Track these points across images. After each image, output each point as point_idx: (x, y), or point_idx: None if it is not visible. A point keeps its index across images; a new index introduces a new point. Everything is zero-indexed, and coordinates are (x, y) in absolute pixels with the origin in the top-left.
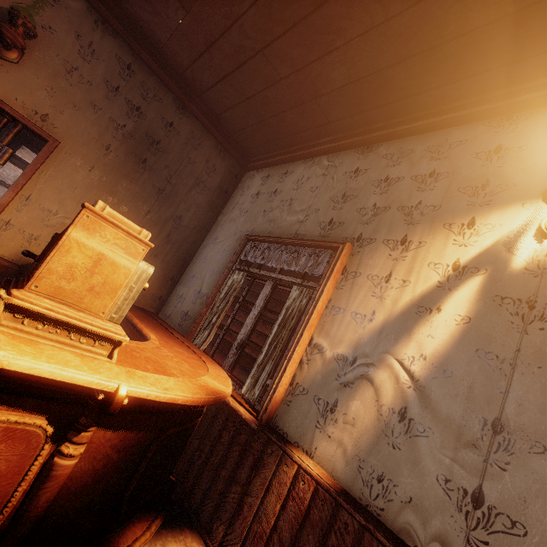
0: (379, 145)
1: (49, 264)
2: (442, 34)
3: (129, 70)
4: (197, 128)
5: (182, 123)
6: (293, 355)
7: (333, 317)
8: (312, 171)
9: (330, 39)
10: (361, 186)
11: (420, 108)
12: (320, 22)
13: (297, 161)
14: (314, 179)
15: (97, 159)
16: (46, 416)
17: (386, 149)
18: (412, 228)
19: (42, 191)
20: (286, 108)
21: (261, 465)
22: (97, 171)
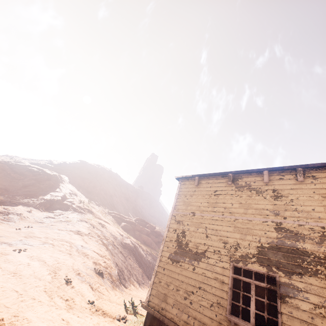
0: None
1: None
2: None
3: None
4: None
5: None
6: None
7: None
8: None
9: None
10: None
11: None
12: None
13: None
14: None
15: None
16: None
17: None
18: None
19: None
20: None
21: None
22: None
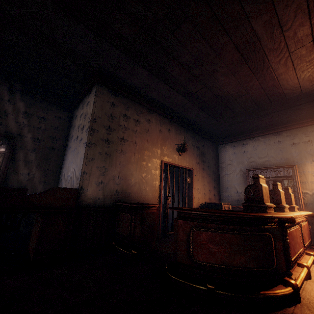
0: (281, 132)
1: (292, 200)
2: (302, 114)
3: (193, 138)
4: (206, 142)
5: (204, 143)
6: (301, 197)
7: (304, 184)
8: (257, 143)
9: (268, 118)
10: (285, 146)
11: (293, 122)
12: (266, 117)
13: (245, 140)
14: (261, 146)
15: (198, 168)
16: (306, 221)
17: (286, 134)
18: (313, 157)
19: (195, 184)
20: (244, 129)
21: (311, 223)
22: (199, 171)
